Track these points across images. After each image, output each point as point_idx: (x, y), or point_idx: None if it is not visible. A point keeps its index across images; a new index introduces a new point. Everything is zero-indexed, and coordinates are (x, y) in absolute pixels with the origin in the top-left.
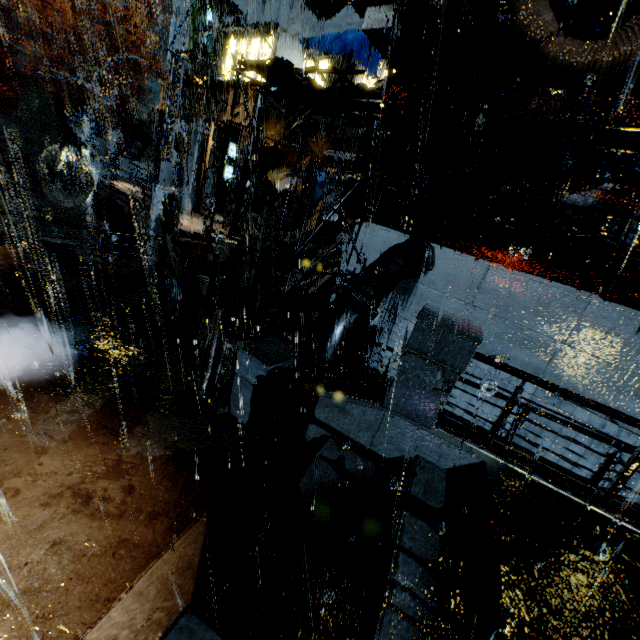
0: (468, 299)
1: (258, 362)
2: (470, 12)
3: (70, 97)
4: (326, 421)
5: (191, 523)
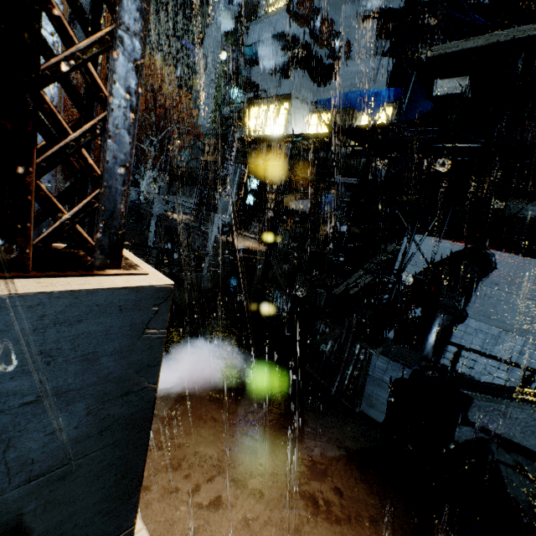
0: None
1: (397, 365)
2: (533, 73)
3: (137, 158)
4: (482, 423)
5: (434, 534)
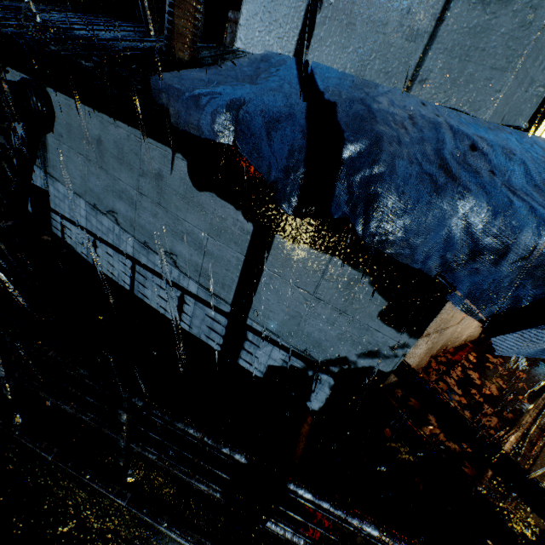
0: (83, 151)
1: None
2: None
3: None
4: None
5: None
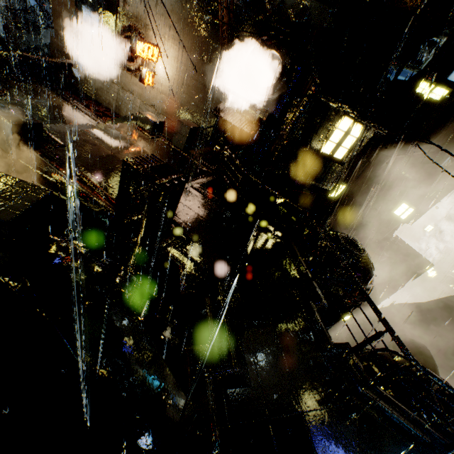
0: None
1: None
2: None
3: None
4: None
5: None
